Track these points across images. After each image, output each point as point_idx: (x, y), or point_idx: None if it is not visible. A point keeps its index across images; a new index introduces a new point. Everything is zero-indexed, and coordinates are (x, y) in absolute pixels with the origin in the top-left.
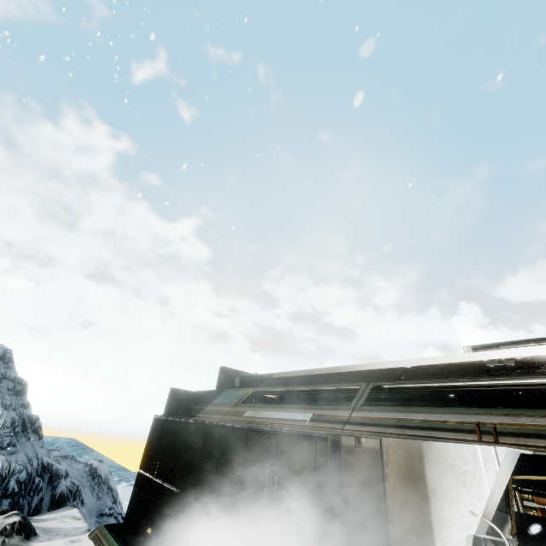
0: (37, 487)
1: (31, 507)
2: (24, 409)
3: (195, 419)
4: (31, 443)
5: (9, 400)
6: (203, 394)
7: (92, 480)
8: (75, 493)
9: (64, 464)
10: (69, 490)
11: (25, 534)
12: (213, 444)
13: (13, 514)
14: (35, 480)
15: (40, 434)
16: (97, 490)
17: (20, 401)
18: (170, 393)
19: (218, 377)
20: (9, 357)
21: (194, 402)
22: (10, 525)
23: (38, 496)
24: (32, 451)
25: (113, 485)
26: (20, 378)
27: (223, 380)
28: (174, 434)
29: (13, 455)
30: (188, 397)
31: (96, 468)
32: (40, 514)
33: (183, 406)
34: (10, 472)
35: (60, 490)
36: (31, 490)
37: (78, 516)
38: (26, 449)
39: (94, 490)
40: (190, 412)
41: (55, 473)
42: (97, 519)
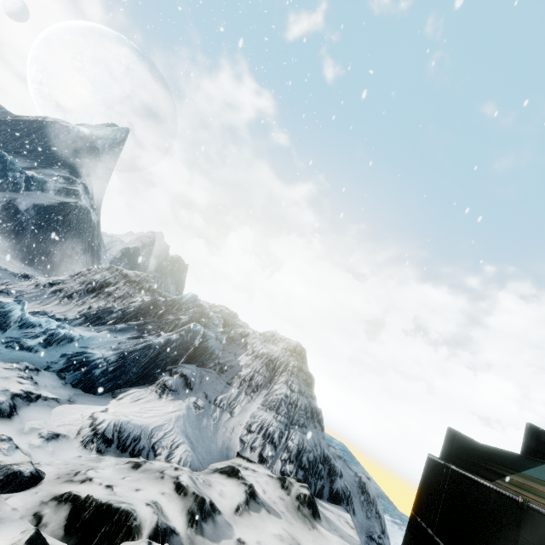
0: (320, 472)
1: (316, 488)
2: (312, 400)
3: (495, 484)
4: (316, 430)
5: (303, 388)
6: (500, 453)
7: (361, 494)
8: (347, 497)
9: (338, 463)
10: (343, 492)
11: (312, 510)
12: (538, 543)
13: (304, 486)
14: (318, 465)
15: (322, 426)
16: (366, 507)
17: (309, 392)
18: (447, 434)
19: (524, 438)
20: (304, 354)
21: (487, 459)
22: (303, 494)
23: (321, 482)
24: (317, 438)
25: (381, 512)
26: (310, 373)
27: (534, 447)
28: (459, 491)
29: (305, 434)
30: (473, 449)
31: (365, 483)
32: (322, 499)
33: (468, 458)
34: (303, 448)
35: (336, 487)
36: (316, 472)
37: (351, 524)
38: (313, 434)
39: (363, 506)
40: (482, 471)
41: (332, 468)
42: (367, 540)
